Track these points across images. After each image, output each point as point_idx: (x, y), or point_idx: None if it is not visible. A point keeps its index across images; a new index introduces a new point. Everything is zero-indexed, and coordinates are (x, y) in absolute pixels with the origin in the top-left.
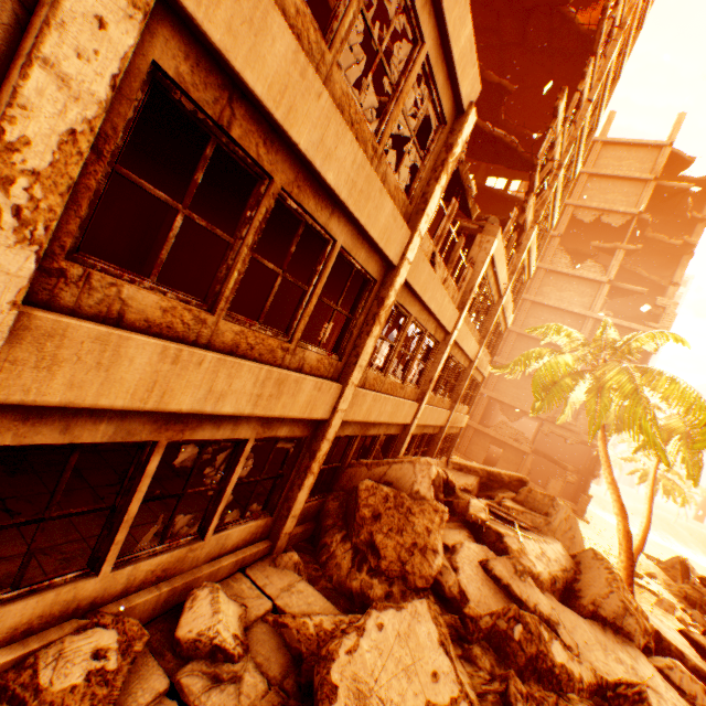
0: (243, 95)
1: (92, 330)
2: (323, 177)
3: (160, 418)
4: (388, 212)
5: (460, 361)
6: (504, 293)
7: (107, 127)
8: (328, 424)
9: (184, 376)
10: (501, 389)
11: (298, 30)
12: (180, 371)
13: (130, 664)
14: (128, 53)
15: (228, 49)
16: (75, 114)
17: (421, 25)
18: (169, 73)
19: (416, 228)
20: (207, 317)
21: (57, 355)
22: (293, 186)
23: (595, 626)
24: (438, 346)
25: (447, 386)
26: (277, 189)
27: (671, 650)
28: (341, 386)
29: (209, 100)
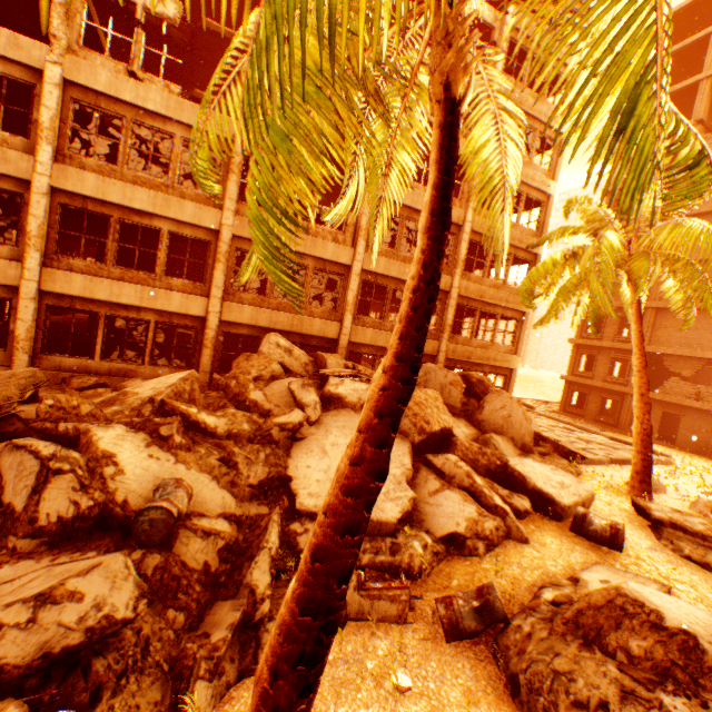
0: (89, 198)
1: (62, 272)
2: (134, 208)
3: (99, 304)
4: (192, 207)
5: None
6: (464, 222)
7: (53, 222)
8: (207, 319)
9: (99, 287)
10: (660, 339)
11: (102, 171)
12: (96, 285)
13: (96, 383)
14: (47, 205)
15: (75, 190)
16: (40, 222)
17: (170, 131)
18: (64, 204)
19: (224, 208)
20: (105, 268)
21: (55, 279)
22: (125, 216)
23: None
24: (345, 278)
25: None
26: (117, 219)
27: (515, 476)
28: (209, 299)
29: (78, 205)
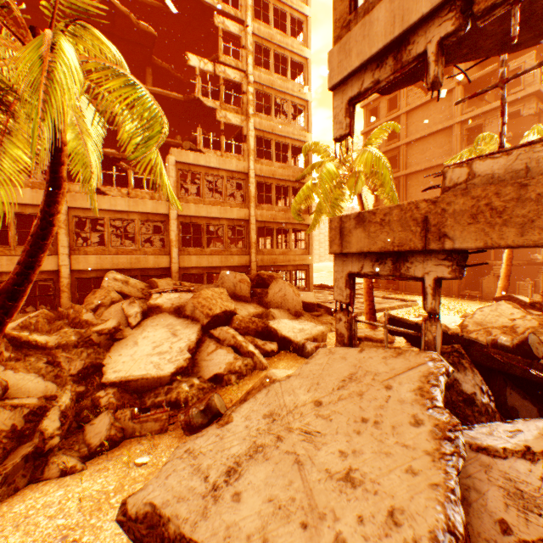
0: None
1: None
2: None
3: None
4: (29, 192)
5: (225, 223)
6: (249, 170)
7: None
8: (60, 271)
9: None
10: None
11: None
12: None
13: None
14: None
15: None
16: None
17: None
18: None
19: None
20: None
21: None
22: None
23: (181, 320)
24: (166, 223)
25: (224, 241)
26: None
27: (273, 331)
28: (58, 256)
29: None
